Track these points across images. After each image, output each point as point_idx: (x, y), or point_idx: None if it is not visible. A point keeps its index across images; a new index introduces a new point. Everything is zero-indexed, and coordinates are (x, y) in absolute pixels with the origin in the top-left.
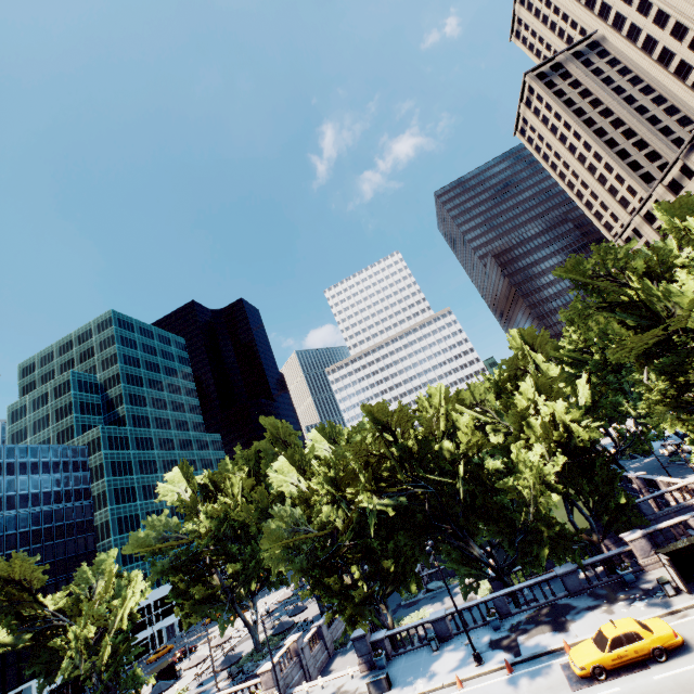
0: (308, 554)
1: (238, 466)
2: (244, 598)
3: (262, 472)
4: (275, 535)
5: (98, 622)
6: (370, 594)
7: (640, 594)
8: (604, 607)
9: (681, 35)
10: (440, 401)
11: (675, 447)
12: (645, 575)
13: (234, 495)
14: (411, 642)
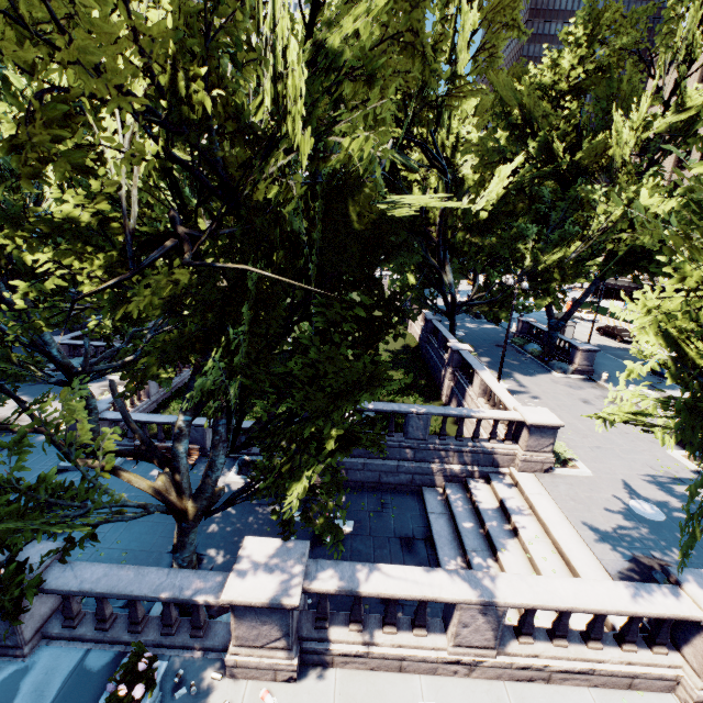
0: None
1: None
2: None
3: None
4: None
5: None
6: None
7: None
8: None
9: None
10: None
11: None
12: (207, 697)
13: None
14: None
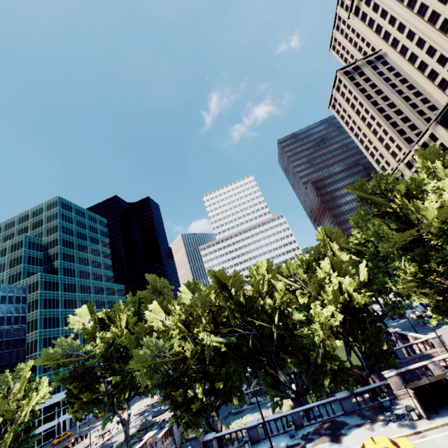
0: (163, 373)
1: (127, 307)
2: (122, 401)
3: (142, 312)
4: (141, 358)
5: (6, 416)
6: (204, 406)
7: (393, 417)
8: (368, 425)
9: (432, 54)
10: (266, 270)
11: (420, 312)
12: (397, 402)
13: (122, 327)
14: (232, 443)
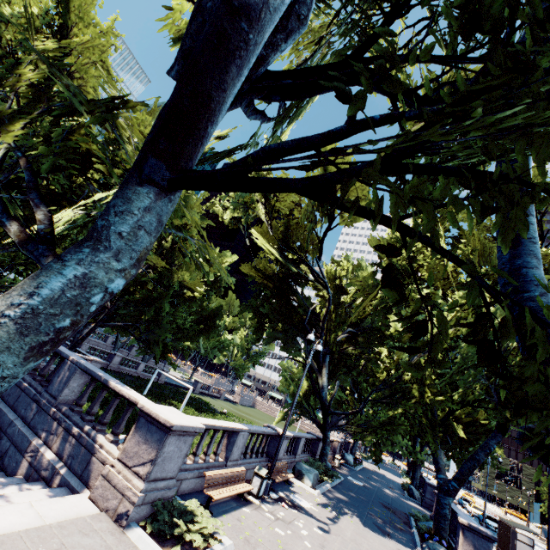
0: None
1: None
2: None
3: None
4: None
5: None
6: None
7: None
8: None
9: None
10: None
11: None
12: None
13: None
14: None
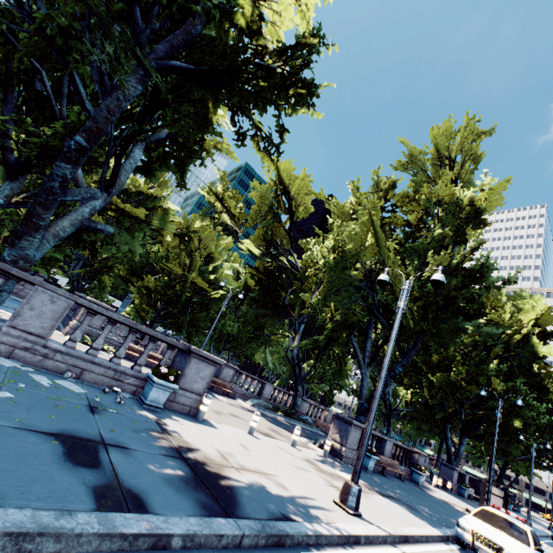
0: None
1: None
2: None
3: None
4: None
5: None
6: None
7: None
8: None
9: None
10: None
11: None
12: None
13: None
14: None
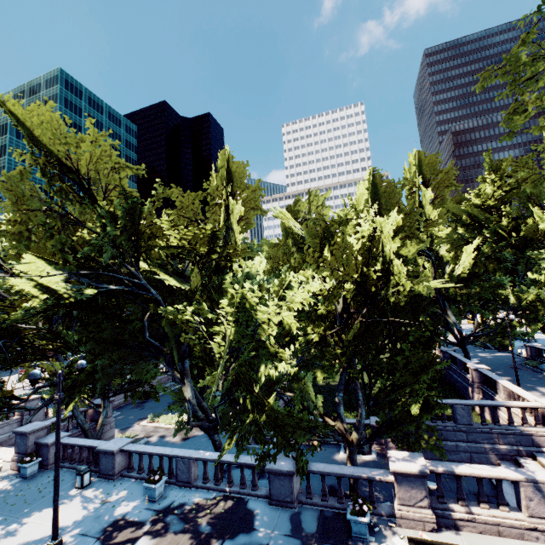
0: None
1: None
2: None
3: None
4: None
5: None
6: None
7: None
8: None
9: None
10: (223, 178)
11: None
12: (391, 532)
13: None
14: (79, 460)
